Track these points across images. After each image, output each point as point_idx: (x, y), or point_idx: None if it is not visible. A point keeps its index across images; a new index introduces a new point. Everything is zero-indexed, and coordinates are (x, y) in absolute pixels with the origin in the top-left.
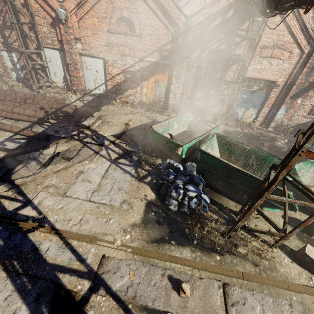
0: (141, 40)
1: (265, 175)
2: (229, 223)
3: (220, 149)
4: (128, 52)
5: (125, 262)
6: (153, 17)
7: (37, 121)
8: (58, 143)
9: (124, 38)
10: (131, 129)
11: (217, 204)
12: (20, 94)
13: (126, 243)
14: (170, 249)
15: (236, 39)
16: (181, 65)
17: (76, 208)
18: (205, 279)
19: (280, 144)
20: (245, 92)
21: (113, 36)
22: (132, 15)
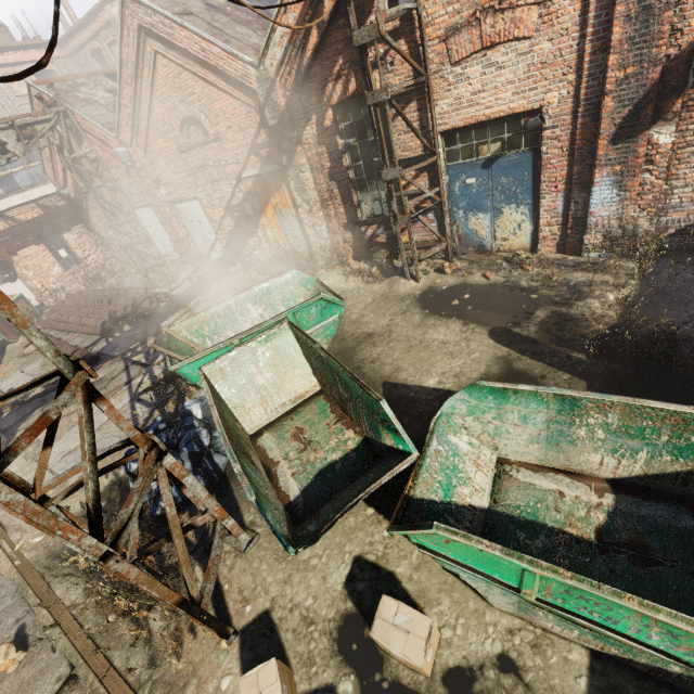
0: (223, 145)
1: (370, 429)
2: (198, 549)
3: (306, 358)
4: (217, 174)
5: (2, 581)
6: (219, 95)
7: (101, 333)
8: (100, 367)
9: (202, 152)
10: None
11: (227, 499)
12: (107, 292)
13: (24, 550)
14: (63, 578)
15: (373, 51)
16: (294, 164)
17: (29, 481)
18: (57, 653)
19: (593, 309)
20: (468, 171)
21: (189, 155)
22: (193, 109)
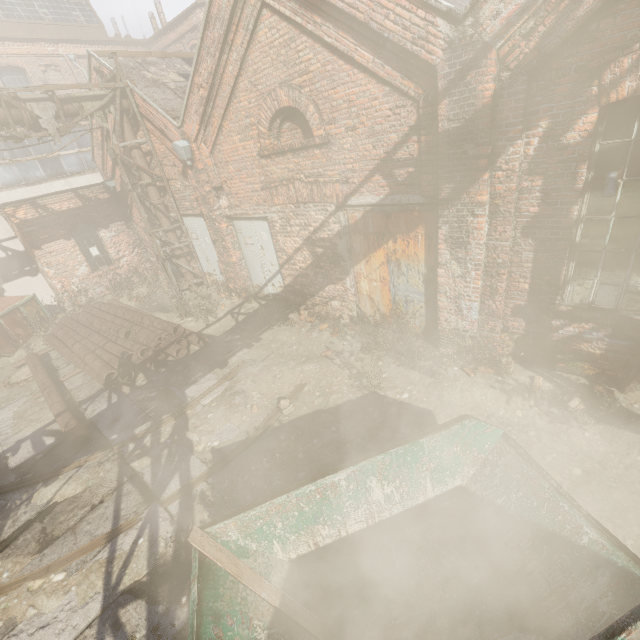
0: (331, 154)
1: None
2: None
3: None
4: (307, 194)
5: None
6: (351, 75)
7: (104, 386)
8: (83, 464)
9: (293, 159)
10: (280, 427)
11: None
12: (129, 315)
13: None
14: None
15: None
16: (463, 200)
17: None
18: None
19: None
20: None
21: (272, 162)
22: (298, 96)
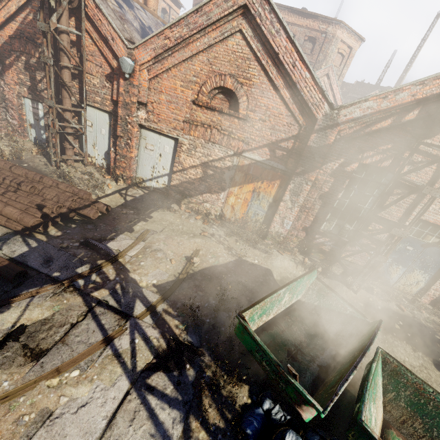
0: (245, 126)
1: None
2: None
3: (385, 388)
4: (218, 138)
5: None
6: (274, 97)
7: (20, 230)
8: (35, 294)
9: (217, 116)
10: (195, 273)
11: None
12: (19, 170)
13: None
14: None
15: (414, 155)
16: (305, 176)
17: None
18: None
19: None
20: (412, 243)
21: (200, 110)
22: (239, 88)
